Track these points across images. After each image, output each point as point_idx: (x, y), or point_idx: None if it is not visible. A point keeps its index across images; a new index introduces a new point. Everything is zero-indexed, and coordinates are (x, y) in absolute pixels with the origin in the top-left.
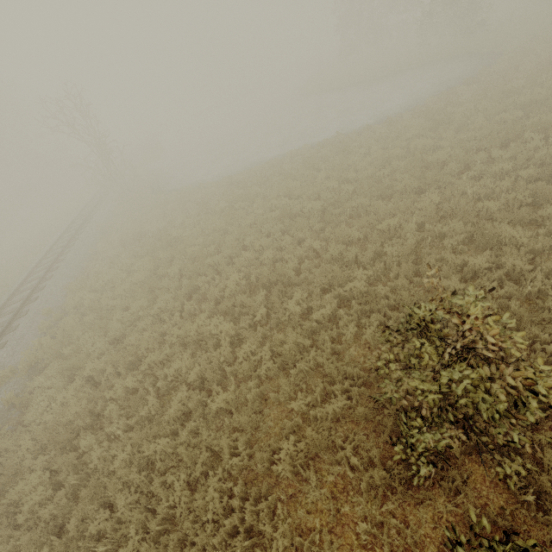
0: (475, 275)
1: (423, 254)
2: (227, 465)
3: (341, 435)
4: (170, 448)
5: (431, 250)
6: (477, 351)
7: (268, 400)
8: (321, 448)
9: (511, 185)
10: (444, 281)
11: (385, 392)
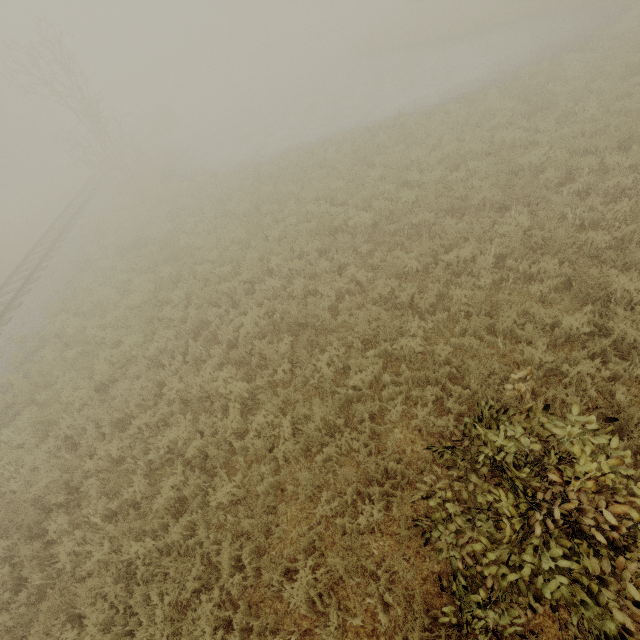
0: (568, 339)
1: (500, 300)
2: (226, 584)
3: (374, 553)
4: (155, 554)
5: (512, 297)
6: (583, 522)
7: (285, 493)
8: (347, 570)
9: (629, 210)
10: (527, 349)
11: (437, 545)
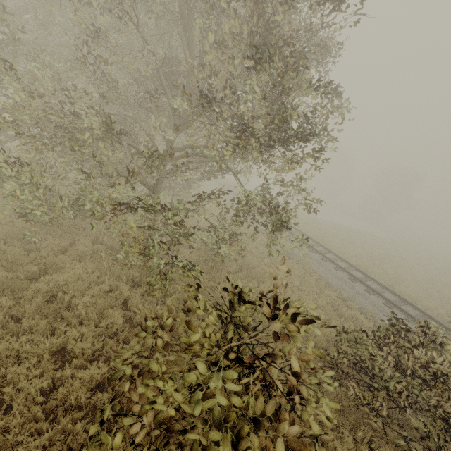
0: None
1: None
2: None
3: None
4: None
5: None
6: None
7: None
8: None
9: None
10: None
11: None
